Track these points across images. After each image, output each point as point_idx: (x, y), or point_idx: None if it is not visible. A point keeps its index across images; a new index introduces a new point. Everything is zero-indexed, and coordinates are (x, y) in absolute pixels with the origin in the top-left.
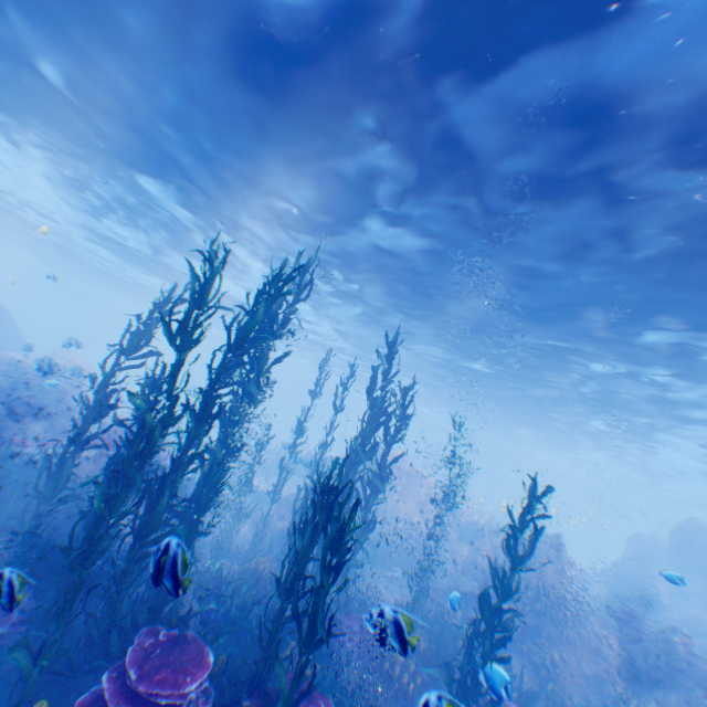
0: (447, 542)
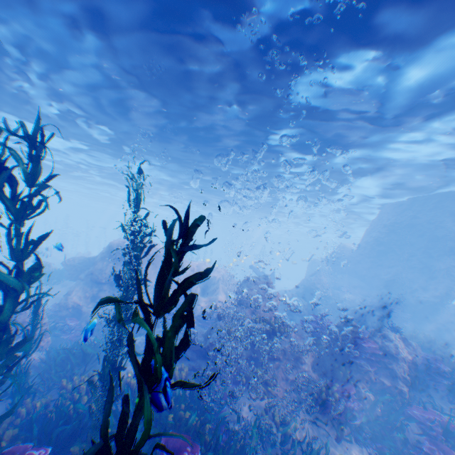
0: None
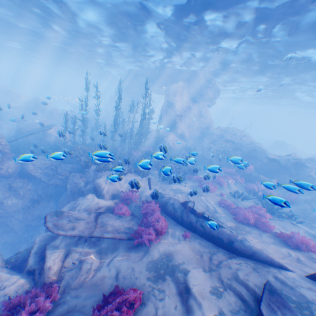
0: None
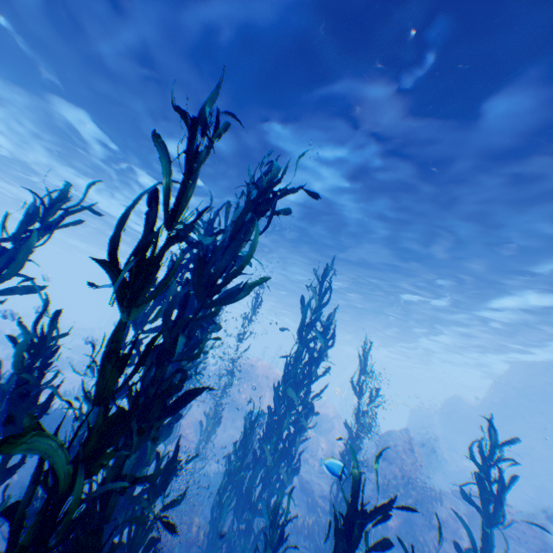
0: (311, 440)
